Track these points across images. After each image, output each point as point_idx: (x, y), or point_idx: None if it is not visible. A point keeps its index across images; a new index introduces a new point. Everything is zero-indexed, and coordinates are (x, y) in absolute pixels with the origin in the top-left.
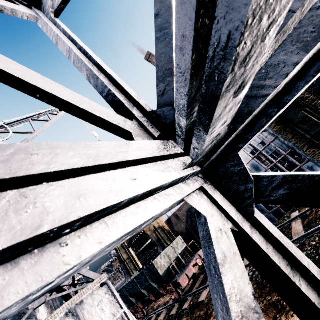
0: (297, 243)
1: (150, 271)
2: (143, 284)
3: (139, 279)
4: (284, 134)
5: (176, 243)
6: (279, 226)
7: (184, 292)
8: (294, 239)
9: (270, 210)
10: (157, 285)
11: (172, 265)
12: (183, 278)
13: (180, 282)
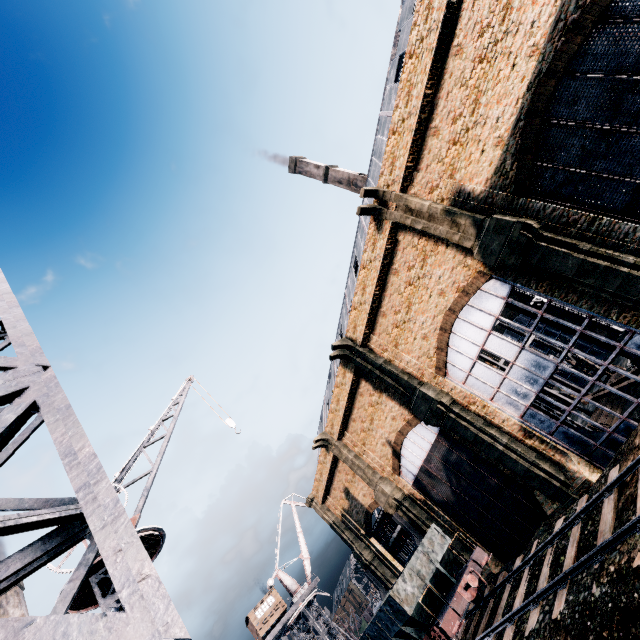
0: (596, 560)
1: (393, 608)
2: (391, 629)
3: (382, 620)
4: (561, 294)
5: (428, 542)
6: (587, 503)
7: (468, 636)
8: (592, 552)
9: (597, 440)
10: (413, 630)
11: (430, 588)
12: (448, 617)
13: (443, 627)
